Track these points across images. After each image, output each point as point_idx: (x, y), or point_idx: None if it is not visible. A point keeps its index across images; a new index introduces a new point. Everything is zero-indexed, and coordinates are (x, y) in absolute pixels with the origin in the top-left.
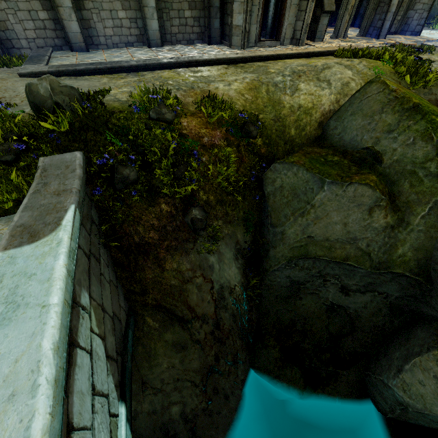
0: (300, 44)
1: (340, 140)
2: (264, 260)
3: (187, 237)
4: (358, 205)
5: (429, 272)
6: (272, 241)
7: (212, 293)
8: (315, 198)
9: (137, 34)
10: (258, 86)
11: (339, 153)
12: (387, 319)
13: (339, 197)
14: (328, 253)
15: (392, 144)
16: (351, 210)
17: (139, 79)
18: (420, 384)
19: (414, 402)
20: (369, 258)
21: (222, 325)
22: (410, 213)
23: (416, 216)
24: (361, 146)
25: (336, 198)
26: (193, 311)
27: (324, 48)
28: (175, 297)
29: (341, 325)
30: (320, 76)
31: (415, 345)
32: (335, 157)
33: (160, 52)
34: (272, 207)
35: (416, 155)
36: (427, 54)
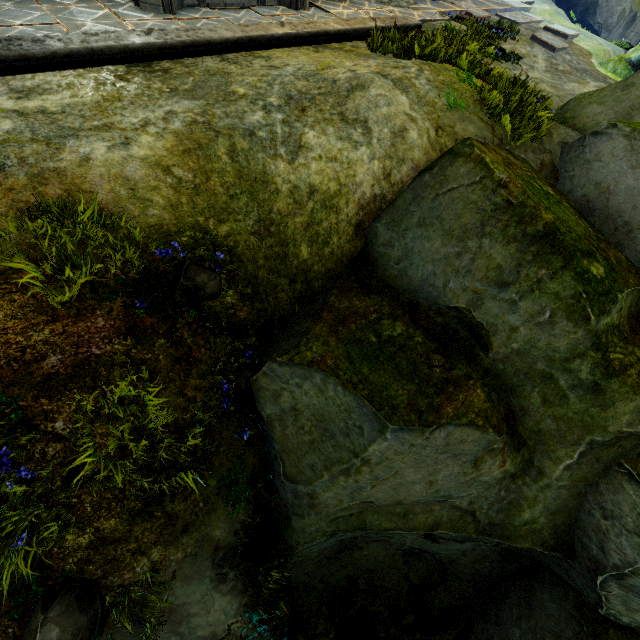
0: (300, 6)
1: (402, 276)
2: (284, 531)
3: None
4: (454, 456)
5: (572, 543)
6: (293, 504)
7: None
8: (369, 448)
9: None
10: (206, 143)
11: (404, 310)
12: (496, 565)
13: (418, 447)
14: (403, 523)
15: (508, 315)
16: (441, 463)
17: None
18: None
19: None
20: (473, 519)
21: None
22: (544, 452)
23: (556, 463)
24: (446, 301)
25: (411, 450)
26: None
27: (347, 21)
28: None
29: (427, 571)
30: (347, 110)
31: (546, 629)
32: (397, 323)
33: None
34: (283, 446)
35: (555, 345)
36: (509, 40)
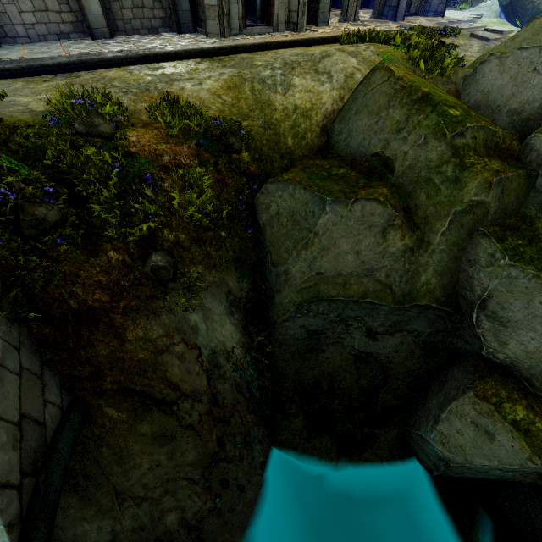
0: (299, 30)
1: (347, 147)
2: (270, 310)
3: (153, 293)
4: (369, 227)
5: (457, 300)
6: (275, 284)
7: (201, 361)
8: (318, 223)
9: (72, 21)
10: (239, 84)
11: (346, 164)
12: (421, 362)
13: (346, 219)
14: (343, 291)
15: (403, 147)
16: (362, 234)
17: (70, 82)
18: (458, 434)
19: (454, 456)
20: (390, 291)
21: (222, 400)
22: (429, 230)
23: (436, 233)
24: (370, 152)
25: (342, 221)
26: (177, 388)
27: (328, 33)
28: (148, 374)
29: (373, 376)
30: (319, 67)
31: (452, 388)
32: (341, 169)
33: (108, 45)
34: (271, 241)
35: (430, 157)
36: (451, 38)
